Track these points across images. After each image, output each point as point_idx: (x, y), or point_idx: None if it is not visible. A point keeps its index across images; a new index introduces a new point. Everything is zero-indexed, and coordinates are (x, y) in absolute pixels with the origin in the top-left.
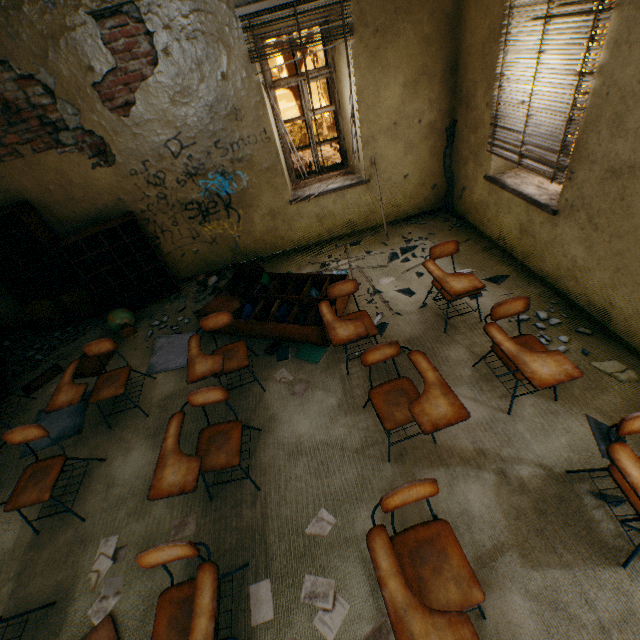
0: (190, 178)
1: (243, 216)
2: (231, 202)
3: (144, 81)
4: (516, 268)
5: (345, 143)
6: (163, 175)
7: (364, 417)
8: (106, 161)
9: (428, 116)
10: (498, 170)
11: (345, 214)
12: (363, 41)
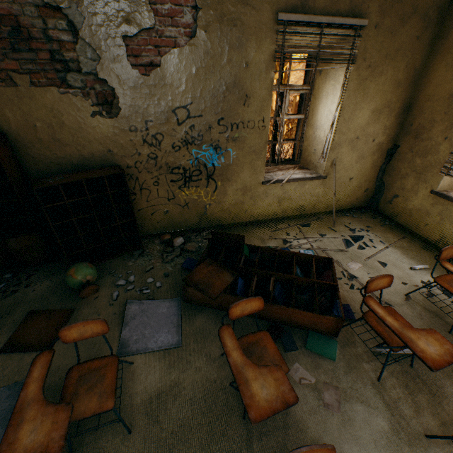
0: (185, 145)
1: (219, 187)
2: (214, 173)
3: (175, 48)
4: None
5: (303, 144)
6: (161, 137)
7: None
8: (109, 112)
9: (380, 138)
10: (442, 188)
11: (299, 200)
12: (358, 70)
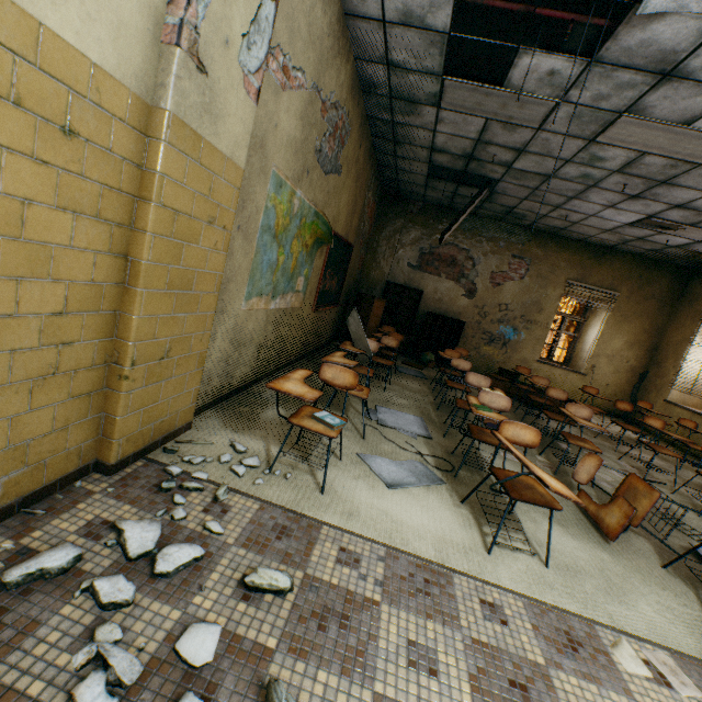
0: (498, 322)
1: (508, 353)
2: (507, 343)
3: (512, 281)
4: (677, 448)
5: (573, 354)
6: (487, 314)
7: (595, 439)
8: (469, 296)
9: (632, 362)
10: (672, 400)
11: (561, 384)
12: (614, 316)
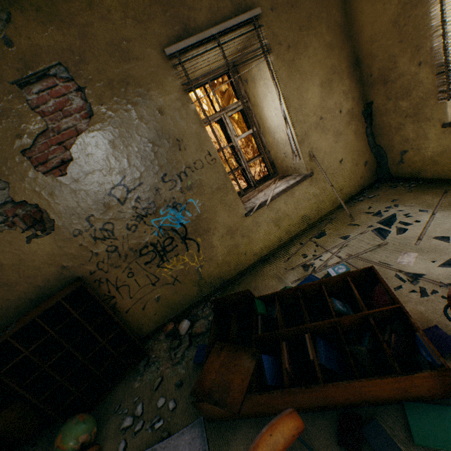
0: (140, 220)
1: (201, 243)
2: (187, 232)
3: (79, 135)
4: None
5: (270, 155)
6: (111, 226)
7: None
8: (43, 229)
9: (345, 105)
10: None
11: (297, 211)
12: (279, 57)
